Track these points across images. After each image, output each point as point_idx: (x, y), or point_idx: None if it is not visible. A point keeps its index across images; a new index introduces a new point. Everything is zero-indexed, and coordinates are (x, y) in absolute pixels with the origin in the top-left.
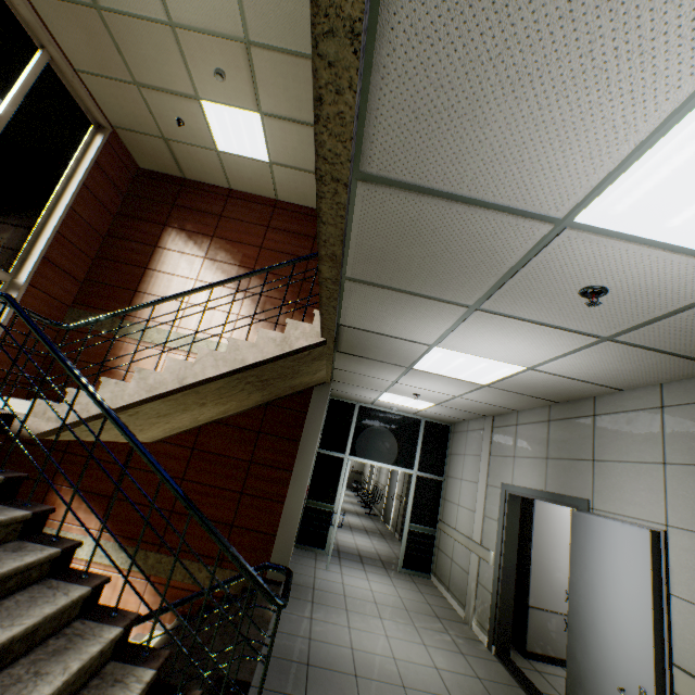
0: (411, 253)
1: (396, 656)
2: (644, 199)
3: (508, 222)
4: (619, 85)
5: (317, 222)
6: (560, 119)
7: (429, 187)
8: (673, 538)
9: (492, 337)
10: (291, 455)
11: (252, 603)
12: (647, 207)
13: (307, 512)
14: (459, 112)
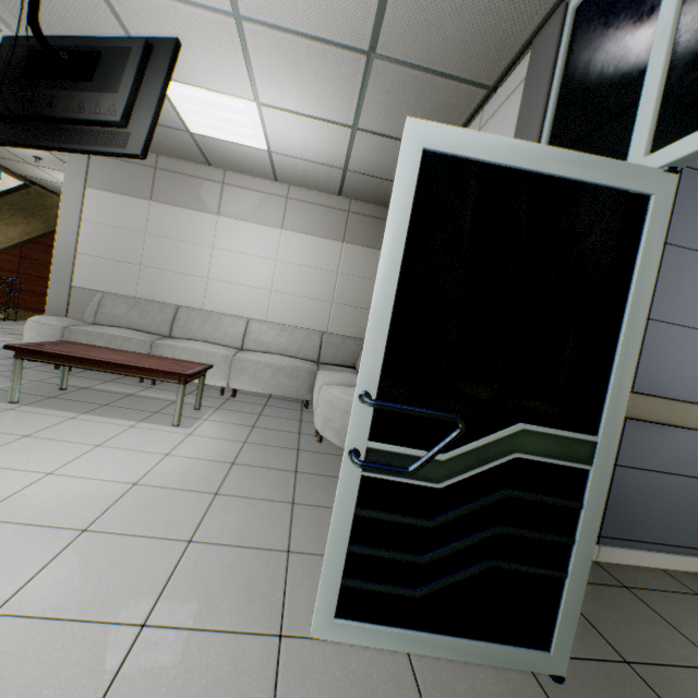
0: None
1: None
2: None
3: None
4: None
5: None
6: None
7: None
8: None
9: None
10: None
11: None
12: None
13: None
14: None
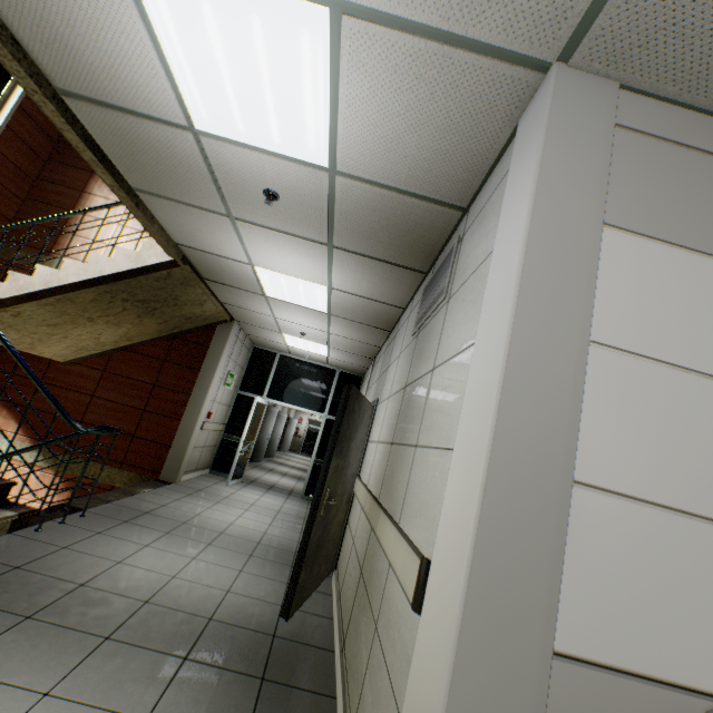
0: (146, 161)
1: (235, 523)
2: (209, 110)
3: (167, 130)
4: (114, 28)
5: (58, 129)
6: (113, 50)
7: (101, 101)
8: (388, 404)
9: (273, 250)
10: (192, 382)
11: (130, 485)
12: (217, 117)
13: (224, 444)
14: (63, 44)
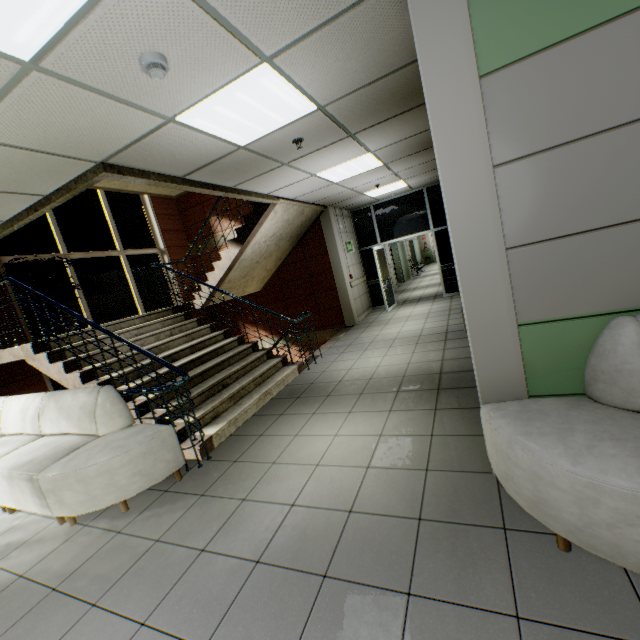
0: None
1: None
2: None
3: None
4: None
5: None
6: None
7: None
8: None
9: None
10: None
11: None
12: None
13: None
14: None
